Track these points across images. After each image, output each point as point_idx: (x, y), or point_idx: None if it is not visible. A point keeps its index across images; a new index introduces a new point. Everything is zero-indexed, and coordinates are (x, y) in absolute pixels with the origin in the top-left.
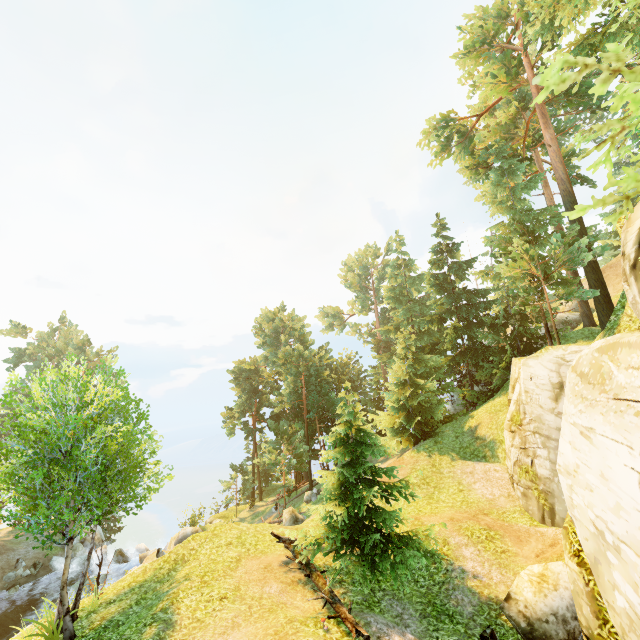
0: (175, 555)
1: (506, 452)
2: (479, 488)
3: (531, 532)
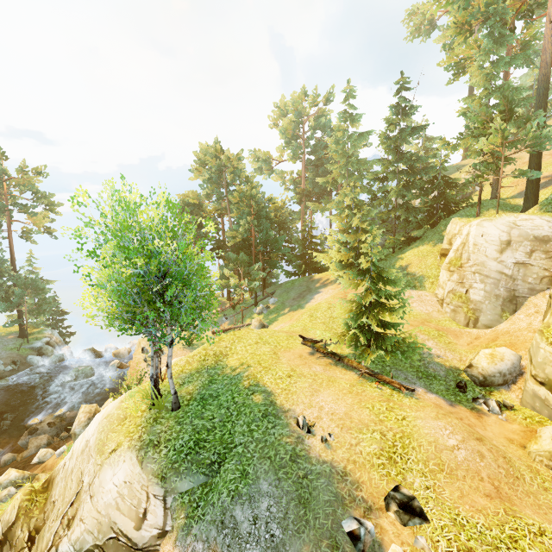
0: (212, 351)
1: (439, 284)
2: (416, 306)
3: (462, 332)
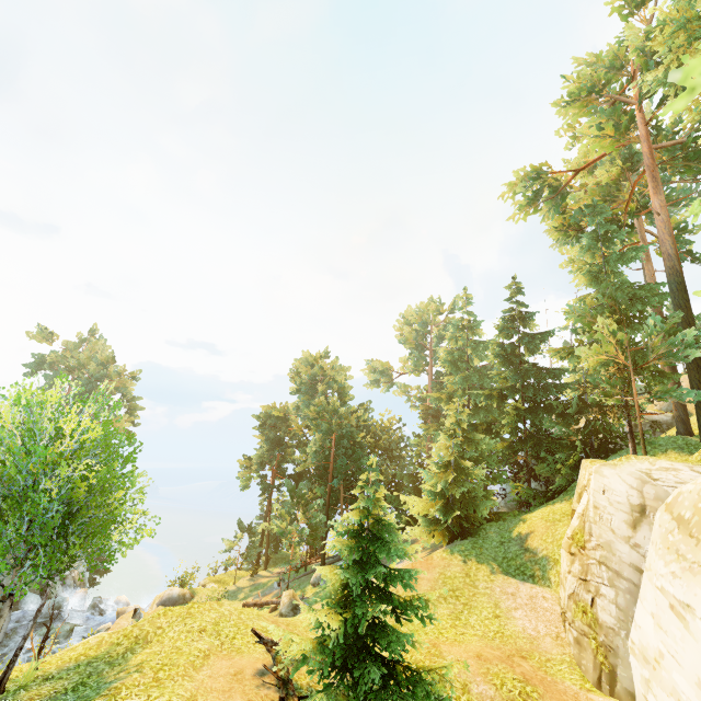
0: (138, 630)
1: (561, 578)
2: (520, 618)
3: (581, 698)
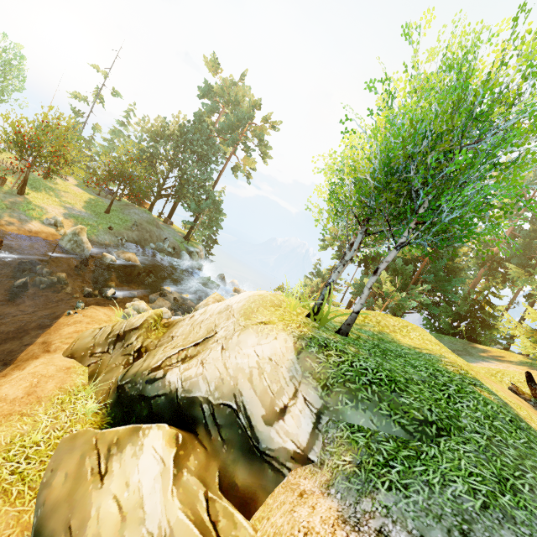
0: (375, 319)
1: None
2: None
3: None
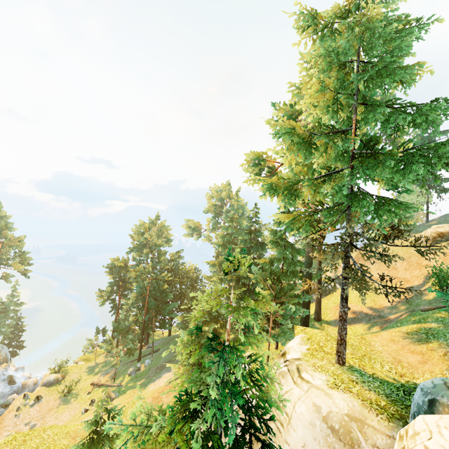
0: None
1: None
2: None
3: None
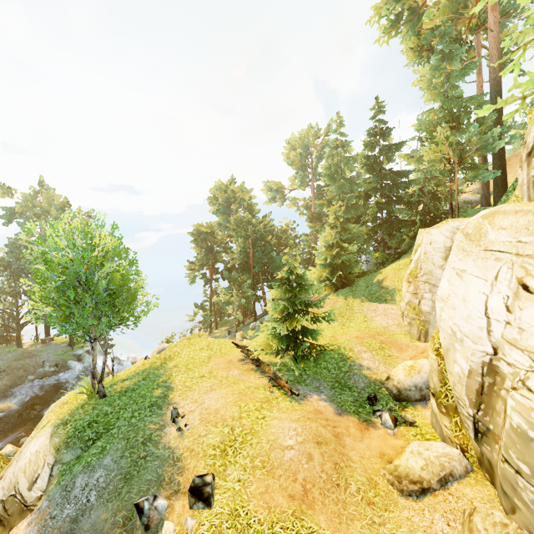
0: (164, 355)
1: (402, 296)
2: (378, 320)
3: (410, 345)
